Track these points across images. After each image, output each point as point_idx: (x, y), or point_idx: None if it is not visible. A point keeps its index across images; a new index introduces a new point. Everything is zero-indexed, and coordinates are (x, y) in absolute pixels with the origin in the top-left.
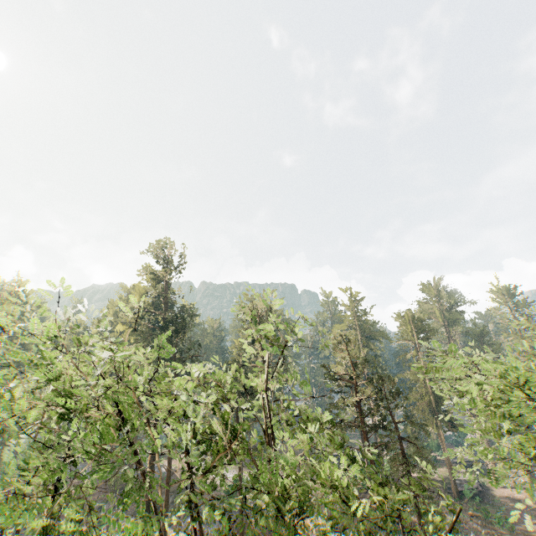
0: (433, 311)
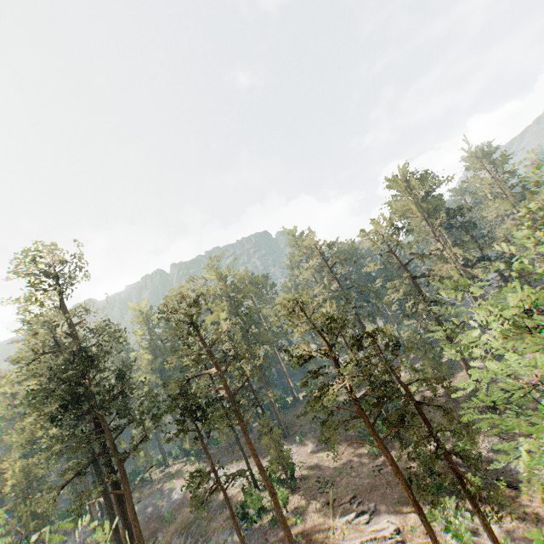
0: (408, 207)
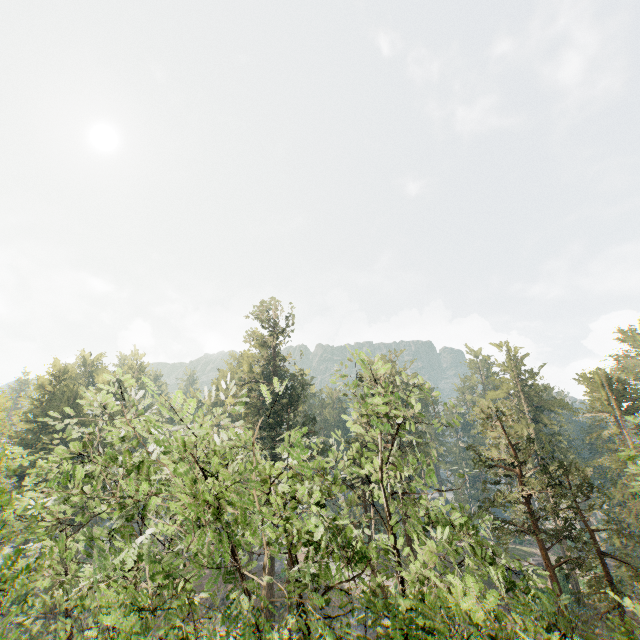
0: None
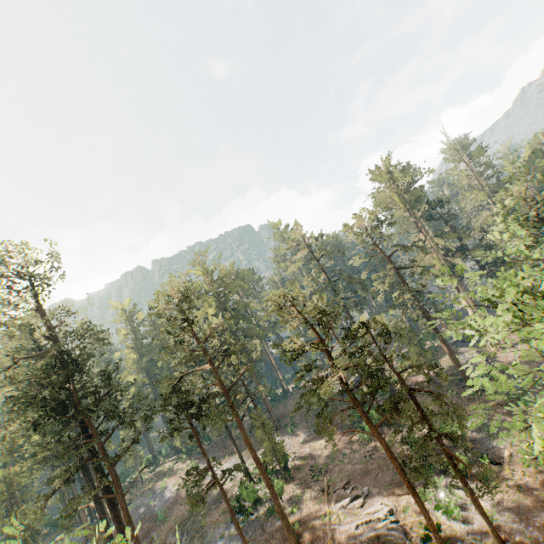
0: (391, 198)
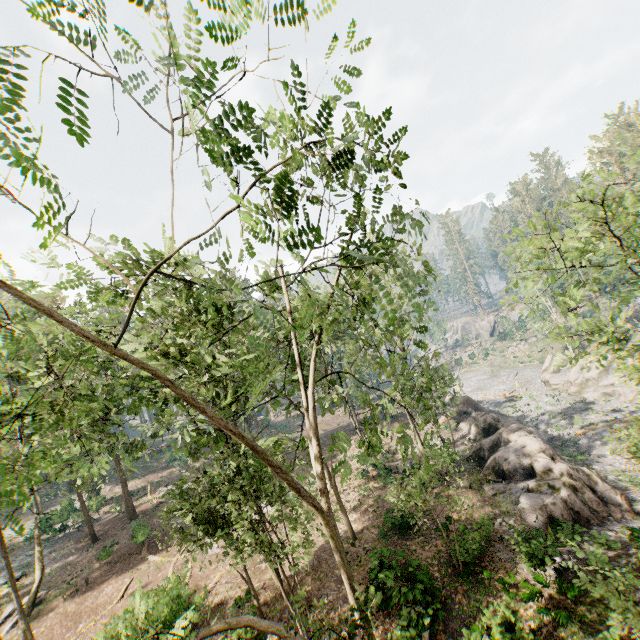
0: None
